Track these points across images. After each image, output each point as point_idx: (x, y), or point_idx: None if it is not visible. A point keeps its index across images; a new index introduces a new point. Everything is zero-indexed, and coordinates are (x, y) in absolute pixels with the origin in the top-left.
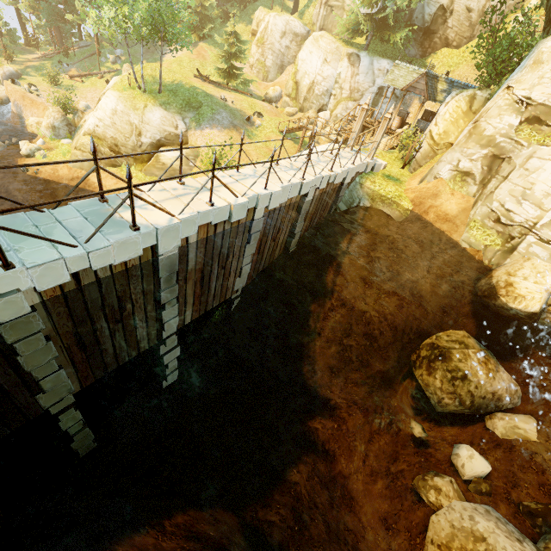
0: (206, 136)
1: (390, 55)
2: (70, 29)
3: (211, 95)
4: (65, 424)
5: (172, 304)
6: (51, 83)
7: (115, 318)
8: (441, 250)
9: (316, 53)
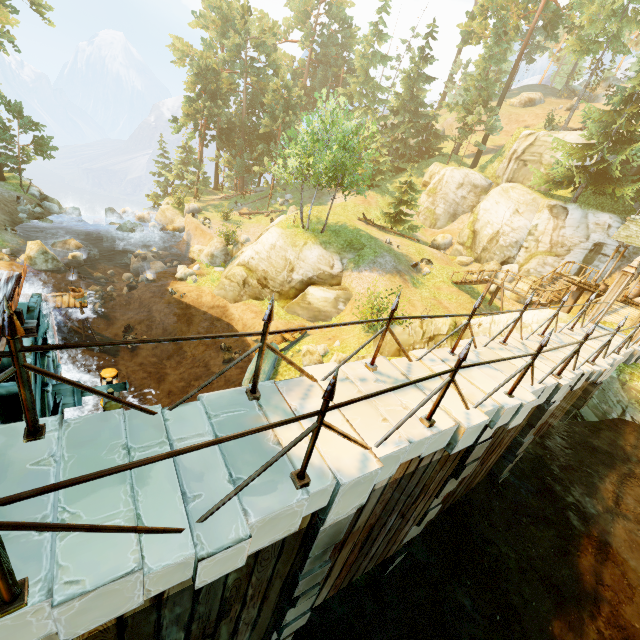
0: (363, 279)
1: (609, 209)
2: (252, 178)
3: (375, 238)
4: None
5: (309, 594)
6: (223, 218)
7: (204, 632)
8: None
9: (504, 204)
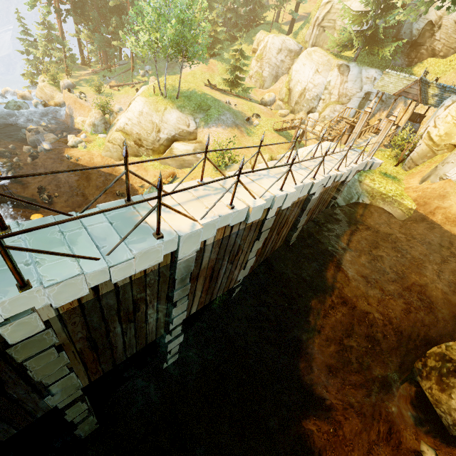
0: (212, 133)
1: (377, 65)
2: (113, 52)
3: (218, 100)
4: (71, 415)
5: (183, 301)
6: (96, 92)
7: (128, 319)
8: (453, 254)
9: (309, 65)
